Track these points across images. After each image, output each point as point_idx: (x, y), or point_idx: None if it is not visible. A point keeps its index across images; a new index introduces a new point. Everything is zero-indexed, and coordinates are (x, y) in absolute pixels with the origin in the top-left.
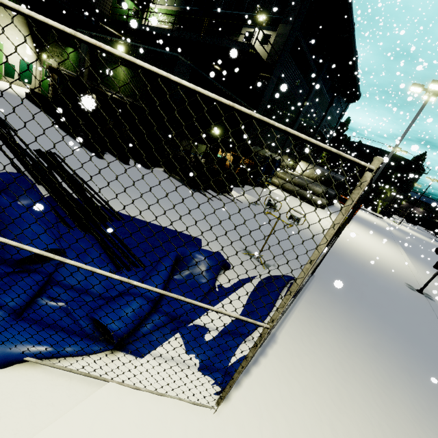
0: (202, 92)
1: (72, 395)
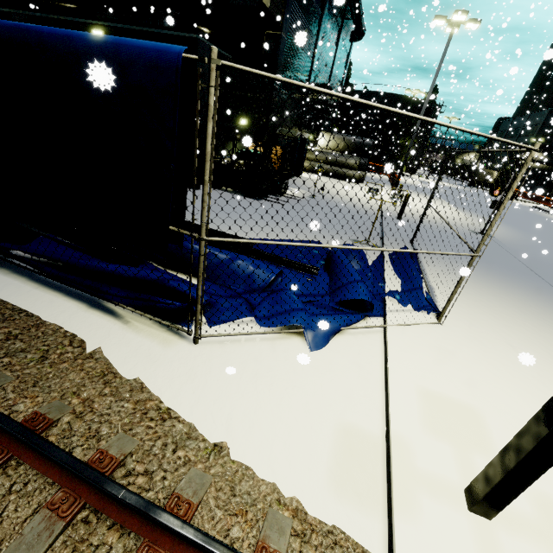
0: (474, 133)
1: (373, 339)
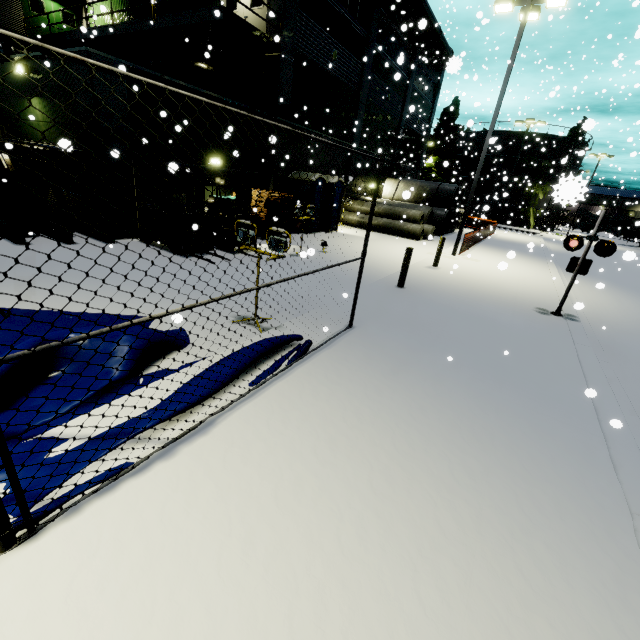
0: None
1: None
